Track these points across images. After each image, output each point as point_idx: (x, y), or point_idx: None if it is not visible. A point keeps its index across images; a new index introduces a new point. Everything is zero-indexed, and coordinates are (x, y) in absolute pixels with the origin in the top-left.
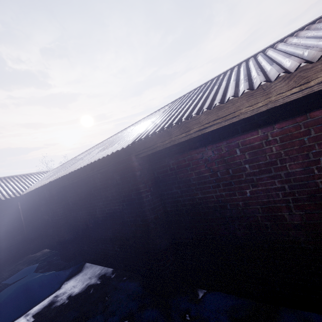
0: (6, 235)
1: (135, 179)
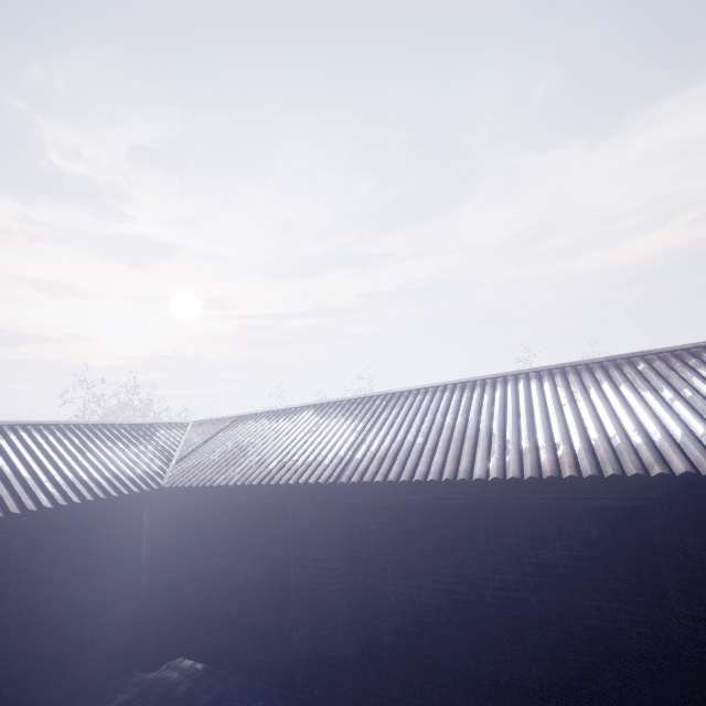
0: (97, 600)
1: None
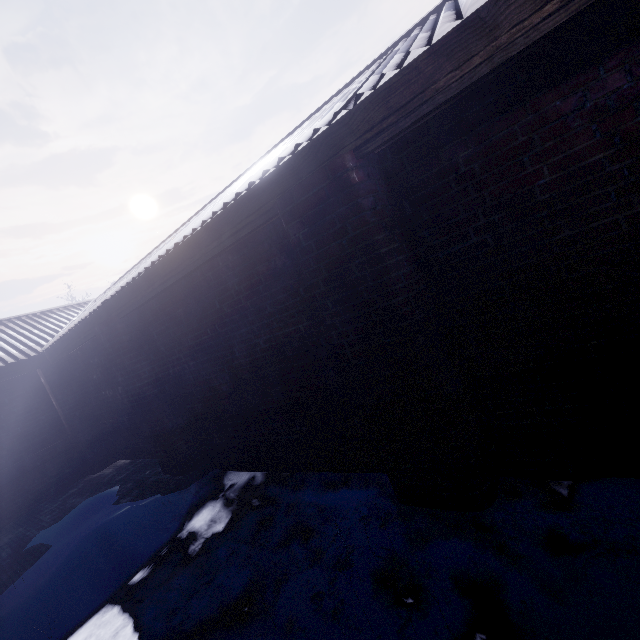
0: (26, 441)
1: (362, 220)
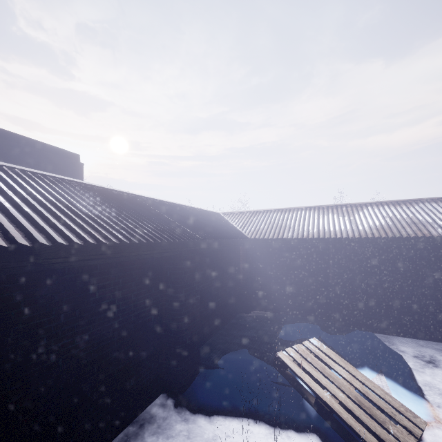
0: (232, 282)
1: None
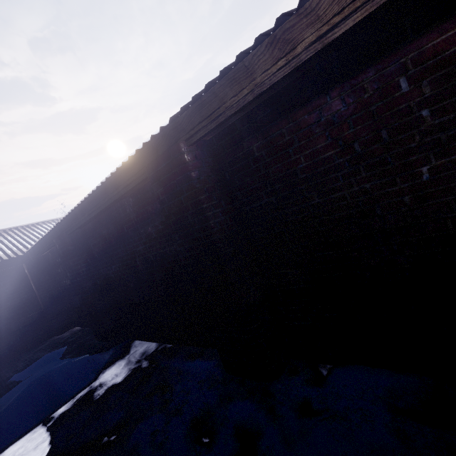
0: (13, 312)
1: (190, 185)
